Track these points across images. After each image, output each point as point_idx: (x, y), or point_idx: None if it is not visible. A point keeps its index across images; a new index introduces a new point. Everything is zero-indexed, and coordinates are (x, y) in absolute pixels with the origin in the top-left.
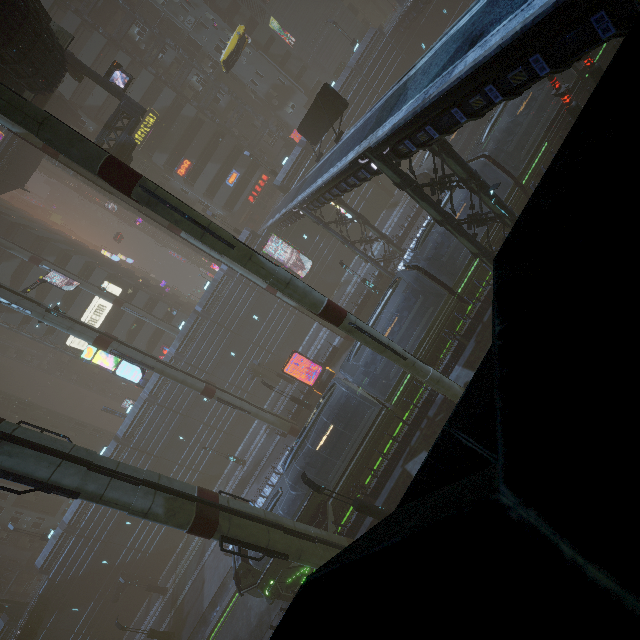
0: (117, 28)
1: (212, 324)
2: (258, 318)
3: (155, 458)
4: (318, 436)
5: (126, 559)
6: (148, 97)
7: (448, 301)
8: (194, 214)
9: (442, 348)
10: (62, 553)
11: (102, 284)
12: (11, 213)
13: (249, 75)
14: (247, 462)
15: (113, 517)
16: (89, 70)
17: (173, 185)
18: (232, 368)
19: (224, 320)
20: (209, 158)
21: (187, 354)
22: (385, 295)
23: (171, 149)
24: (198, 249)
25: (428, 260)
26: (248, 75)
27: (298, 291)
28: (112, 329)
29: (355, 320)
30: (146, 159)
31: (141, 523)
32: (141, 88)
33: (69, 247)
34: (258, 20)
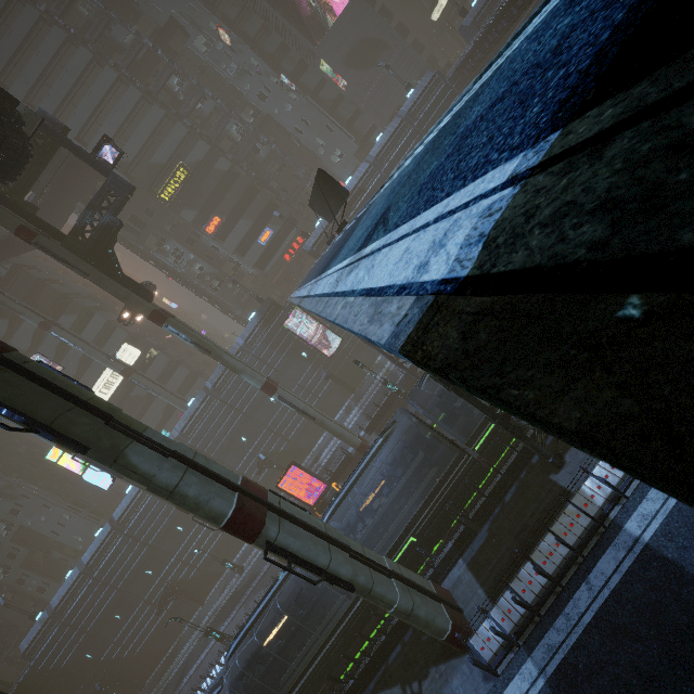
0: (155, 80)
1: (221, 404)
2: (275, 400)
3: (150, 548)
4: (277, 615)
5: (112, 656)
6: (181, 151)
7: (459, 461)
8: (32, 407)
9: (450, 520)
10: (46, 640)
11: (121, 345)
12: (45, 266)
13: (293, 123)
14: (245, 571)
15: (101, 608)
16: (75, 146)
17: (203, 241)
18: (241, 454)
19: (235, 401)
20: (241, 214)
21: (192, 435)
22: (374, 444)
23: (201, 205)
24: (226, 310)
25: (440, 397)
26: (292, 123)
27: (187, 501)
28: (130, 392)
29: (276, 536)
30: (177, 214)
31: (130, 618)
32: (174, 142)
33: (96, 303)
34: (308, 63)
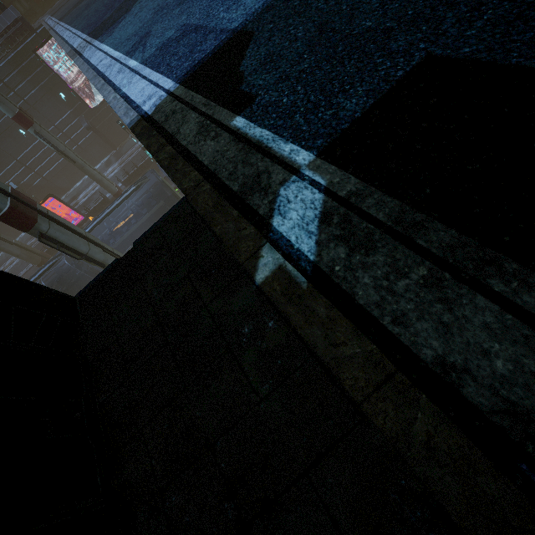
0: None
1: None
2: (26, 134)
3: None
4: None
5: None
6: None
7: None
8: None
9: None
10: None
11: None
12: None
13: None
14: None
15: None
16: None
17: None
18: None
19: None
20: None
21: None
22: (128, 190)
23: None
24: None
25: None
26: None
27: None
28: None
29: (47, 230)
30: None
31: None
32: None
33: None
34: None
